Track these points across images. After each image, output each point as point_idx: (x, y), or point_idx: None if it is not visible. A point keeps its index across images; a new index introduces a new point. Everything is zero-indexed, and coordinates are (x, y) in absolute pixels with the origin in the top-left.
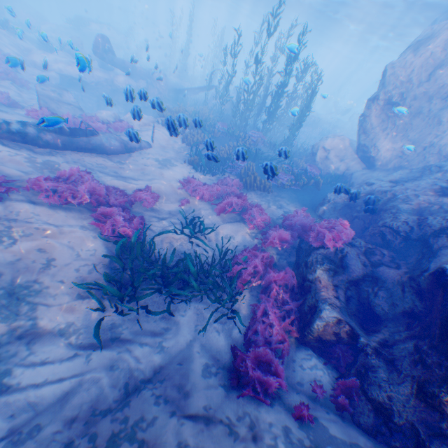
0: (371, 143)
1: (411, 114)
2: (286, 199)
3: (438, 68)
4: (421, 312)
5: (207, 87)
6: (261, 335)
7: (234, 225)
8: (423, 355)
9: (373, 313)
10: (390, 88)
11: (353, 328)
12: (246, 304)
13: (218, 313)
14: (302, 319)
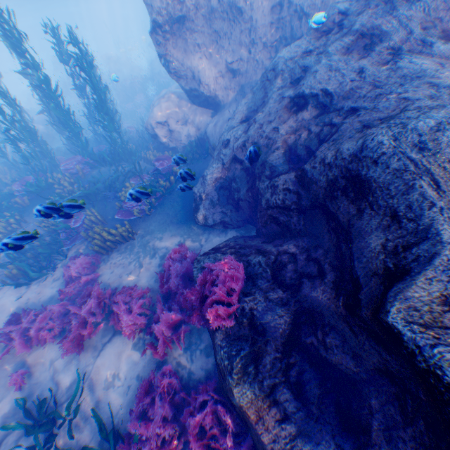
0: (196, 83)
1: (206, 19)
2: (156, 230)
3: None
4: (403, 374)
5: None
6: None
7: (109, 346)
8: None
9: (341, 372)
10: (159, 2)
11: None
12: None
13: None
14: None
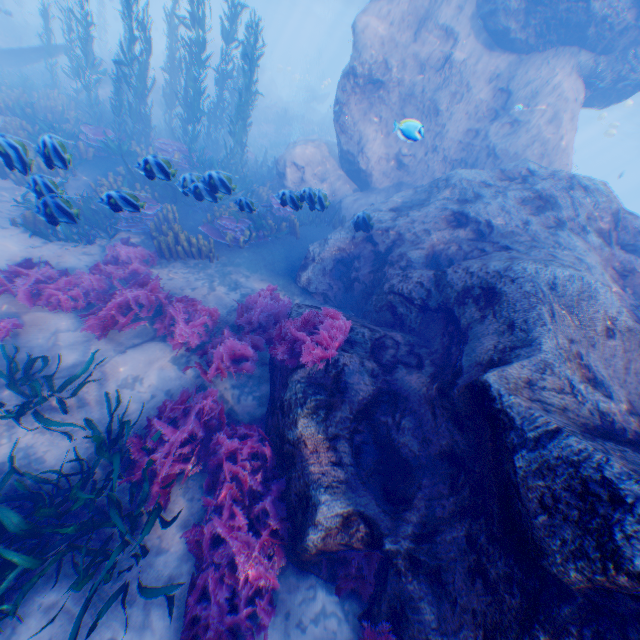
0: (358, 150)
1: (402, 99)
2: (244, 265)
3: (425, 24)
4: (465, 452)
5: (48, 48)
6: (214, 603)
7: (142, 348)
8: (483, 556)
9: (400, 458)
10: (368, 55)
11: (374, 523)
12: (182, 528)
13: (115, 587)
14: (291, 520)
